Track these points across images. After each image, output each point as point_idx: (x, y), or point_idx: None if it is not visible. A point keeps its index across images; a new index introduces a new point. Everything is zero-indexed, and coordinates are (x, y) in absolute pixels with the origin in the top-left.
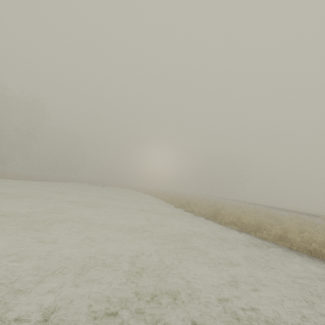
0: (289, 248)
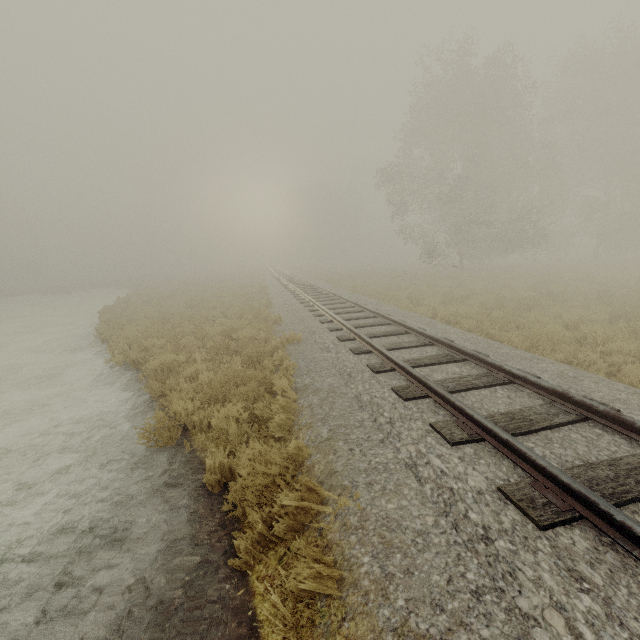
0: None
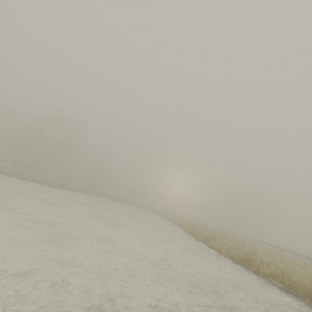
0: None
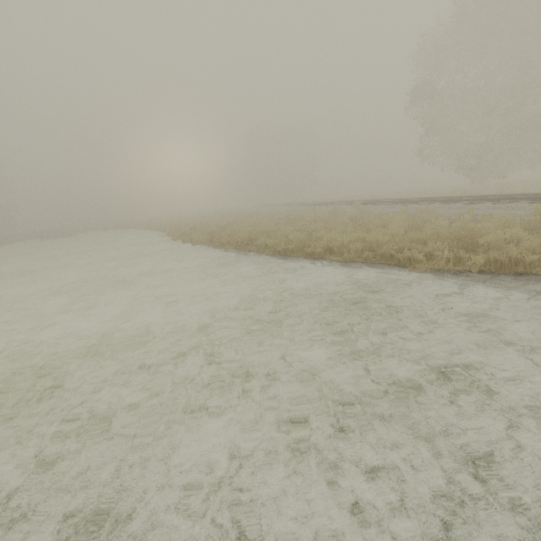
0: (268, 254)
